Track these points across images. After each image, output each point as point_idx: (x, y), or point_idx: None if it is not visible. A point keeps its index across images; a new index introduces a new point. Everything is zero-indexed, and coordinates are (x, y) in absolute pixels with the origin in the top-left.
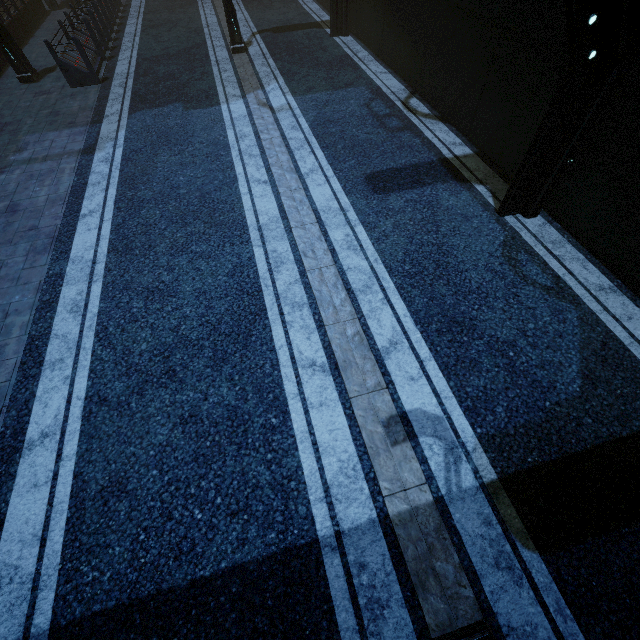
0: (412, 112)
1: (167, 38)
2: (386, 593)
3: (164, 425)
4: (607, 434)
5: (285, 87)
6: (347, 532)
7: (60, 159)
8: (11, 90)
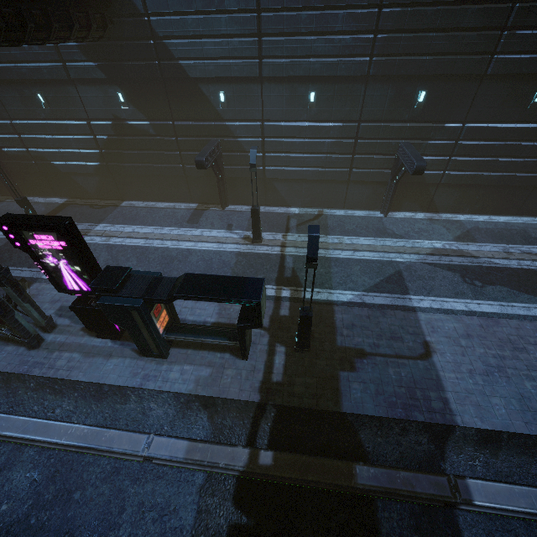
0: None
1: None
2: None
3: None
4: (52, 210)
5: None
6: None
7: None
8: None
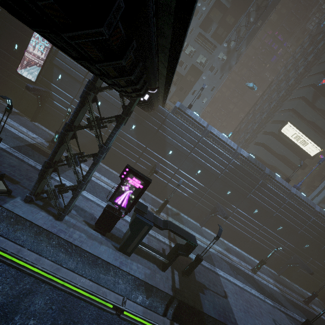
0: None
1: None
2: (41, 146)
3: (3, 135)
4: None
5: None
6: (35, 143)
7: None
8: None
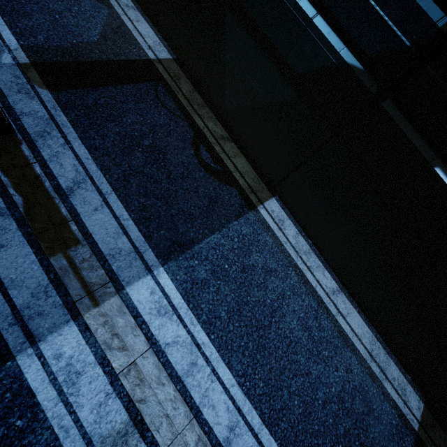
0: None
1: None
2: None
3: None
4: (106, 58)
5: None
6: None
7: None
8: None
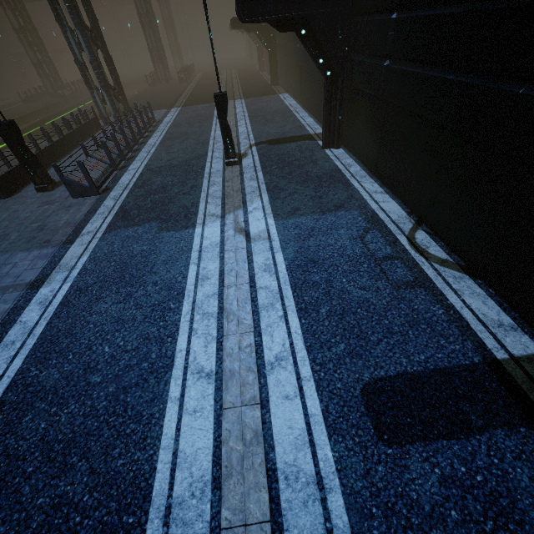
0: (422, 254)
1: (177, 149)
2: None
3: None
4: None
5: (268, 207)
6: None
7: (2, 294)
8: (26, 198)
